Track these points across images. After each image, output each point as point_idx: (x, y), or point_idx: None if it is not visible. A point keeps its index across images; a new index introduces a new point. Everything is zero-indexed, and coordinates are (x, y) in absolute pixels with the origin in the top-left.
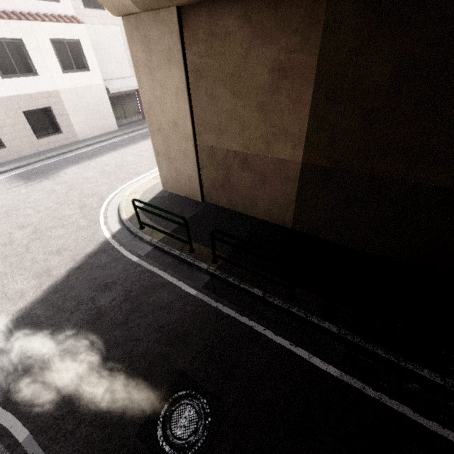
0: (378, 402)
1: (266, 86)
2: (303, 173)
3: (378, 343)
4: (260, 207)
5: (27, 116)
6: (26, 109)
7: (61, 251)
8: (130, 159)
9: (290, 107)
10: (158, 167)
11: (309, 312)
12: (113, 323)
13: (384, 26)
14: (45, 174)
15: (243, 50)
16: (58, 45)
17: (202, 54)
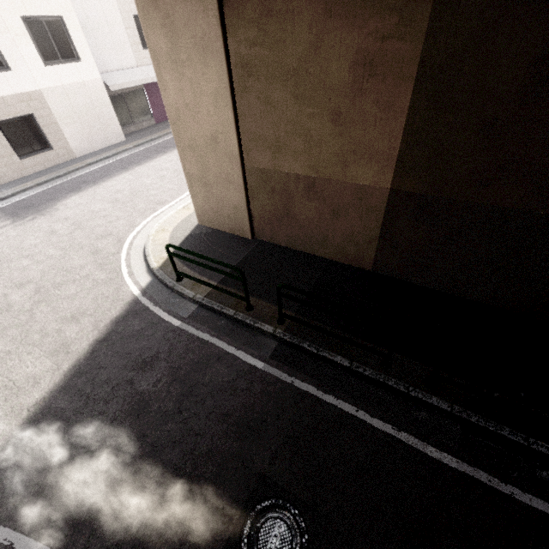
0: (509, 498)
1: (344, 88)
2: (391, 203)
3: (500, 421)
4: (331, 245)
5: (2, 129)
6: (0, 119)
7: (78, 317)
8: (148, 182)
9: (378, 116)
10: (191, 196)
11: (410, 384)
12: (163, 413)
13: (524, 0)
14: (38, 208)
15: (313, 35)
16: (33, 26)
17: (252, 42)
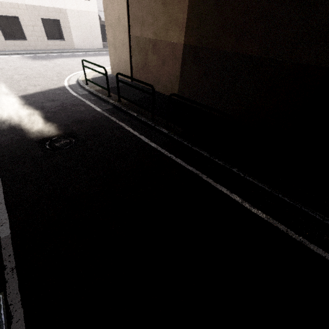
0: (168, 157)
1: None
2: (184, 53)
3: (187, 140)
4: (161, 83)
5: (43, 23)
6: (43, 17)
7: (36, 85)
8: (101, 61)
9: None
10: (109, 56)
11: (158, 125)
12: (48, 111)
13: None
14: (46, 59)
15: None
16: None
17: None
